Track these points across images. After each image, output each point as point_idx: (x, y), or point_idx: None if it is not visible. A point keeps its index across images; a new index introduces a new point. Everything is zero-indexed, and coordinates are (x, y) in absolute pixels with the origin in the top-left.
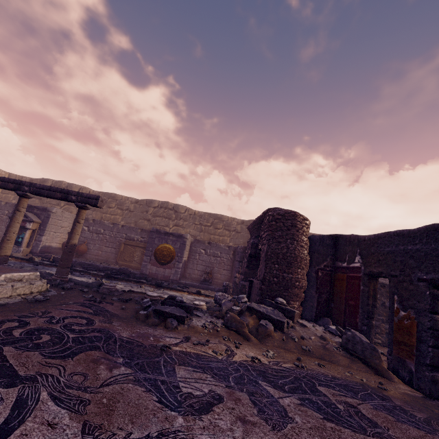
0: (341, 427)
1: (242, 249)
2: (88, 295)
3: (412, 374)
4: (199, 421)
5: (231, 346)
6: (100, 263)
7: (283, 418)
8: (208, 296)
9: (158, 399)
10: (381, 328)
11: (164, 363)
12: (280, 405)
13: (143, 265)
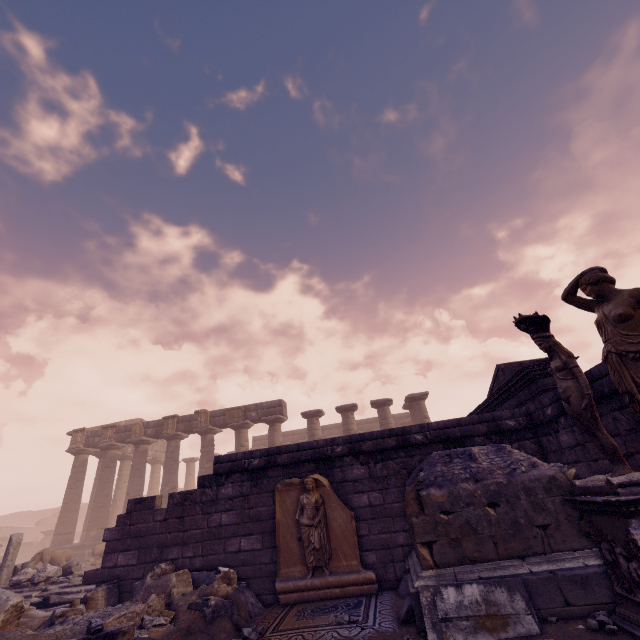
0: None
1: None
2: None
3: None
4: None
5: None
6: None
7: None
8: None
9: None
10: None
11: None
12: None
13: None
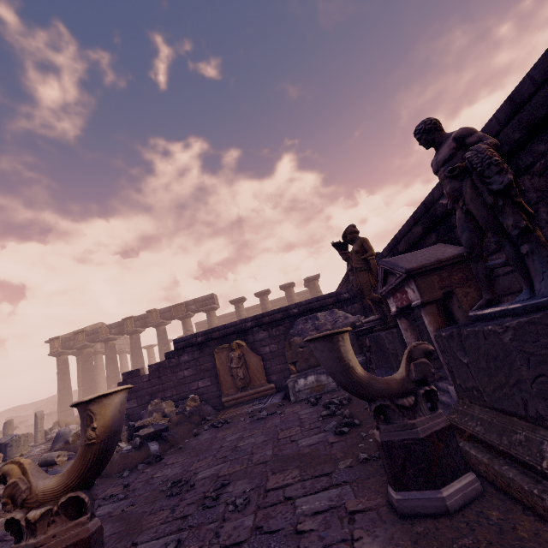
0: None
1: None
2: None
3: None
4: None
5: None
6: None
7: None
8: None
9: None
10: None
11: None
12: None
13: None
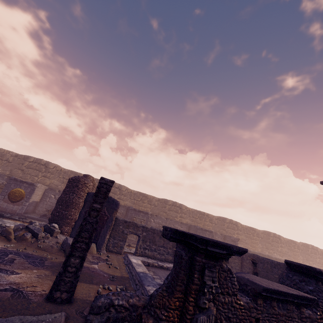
0: None
1: None
2: None
3: None
4: None
5: None
6: None
7: None
8: None
9: None
10: (118, 244)
11: None
12: None
13: None
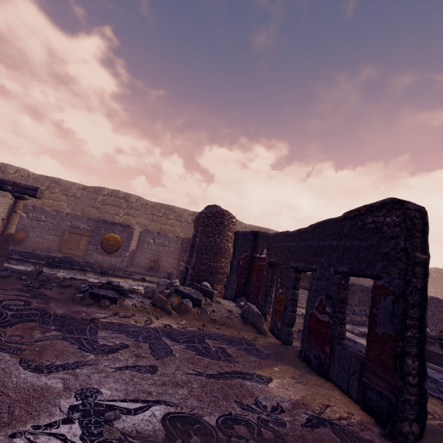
0: (205, 358)
1: (187, 240)
2: (26, 282)
3: (279, 330)
4: (105, 357)
5: (153, 318)
6: (41, 251)
7: (167, 354)
8: (152, 282)
9: (78, 347)
10: None
11: (90, 329)
12: (170, 349)
13: (89, 254)
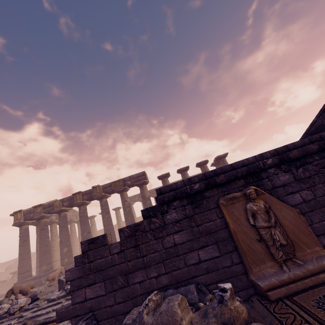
0: None
1: None
2: None
3: None
4: None
5: None
6: None
7: None
8: None
9: None
10: None
11: None
12: None
13: None
